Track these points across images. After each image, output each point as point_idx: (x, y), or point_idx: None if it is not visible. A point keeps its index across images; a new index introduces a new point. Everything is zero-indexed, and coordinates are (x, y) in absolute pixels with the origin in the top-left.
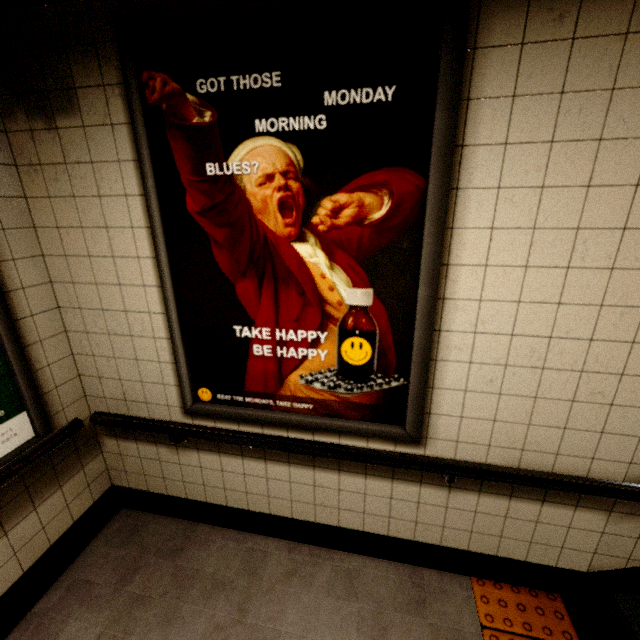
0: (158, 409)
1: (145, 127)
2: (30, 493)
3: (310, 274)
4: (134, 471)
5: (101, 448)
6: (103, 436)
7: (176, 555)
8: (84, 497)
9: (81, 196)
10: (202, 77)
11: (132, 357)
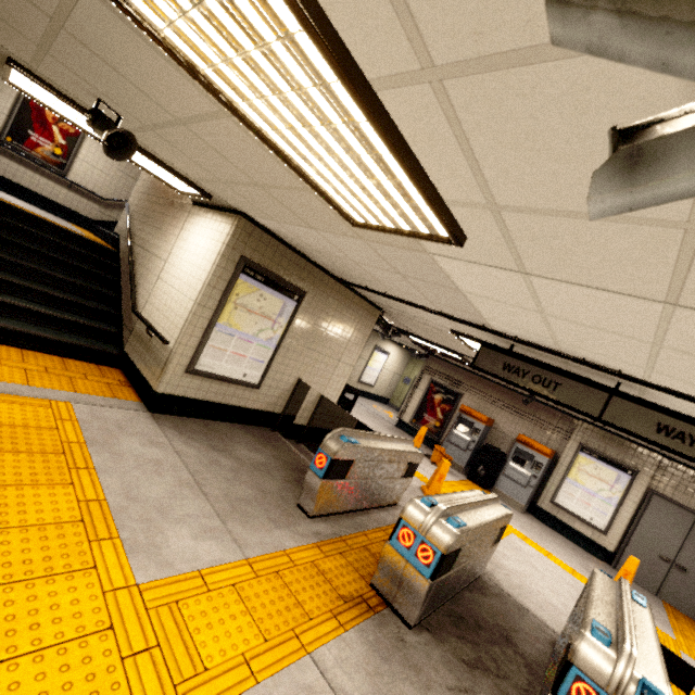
0: None
1: None
2: None
3: (54, 133)
4: None
5: None
6: None
7: None
8: None
9: None
10: None
11: None
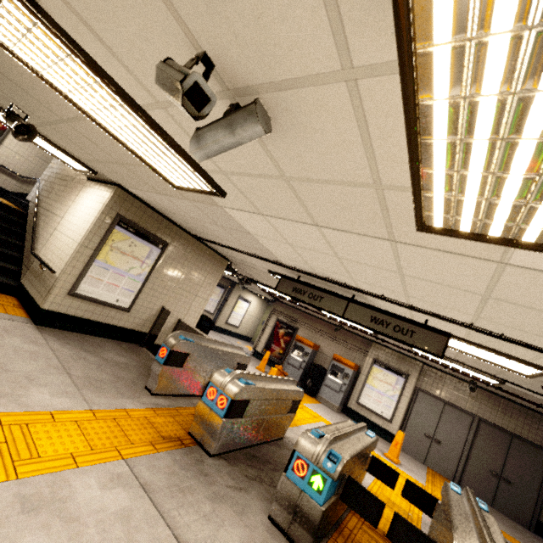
0: None
1: None
2: None
3: None
4: None
5: None
6: None
7: None
8: None
9: None
10: None
11: None
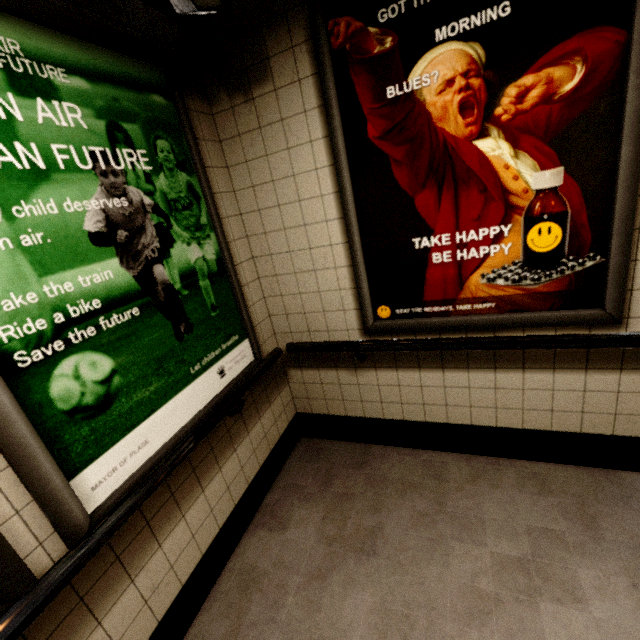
0: (338, 335)
1: (332, 70)
2: (255, 405)
3: (492, 168)
4: (316, 397)
5: (287, 380)
6: (289, 368)
7: (361, 466)
8: (283, 418)
9: (272, 153)
10: (383, 7)
11: (315, 290)
